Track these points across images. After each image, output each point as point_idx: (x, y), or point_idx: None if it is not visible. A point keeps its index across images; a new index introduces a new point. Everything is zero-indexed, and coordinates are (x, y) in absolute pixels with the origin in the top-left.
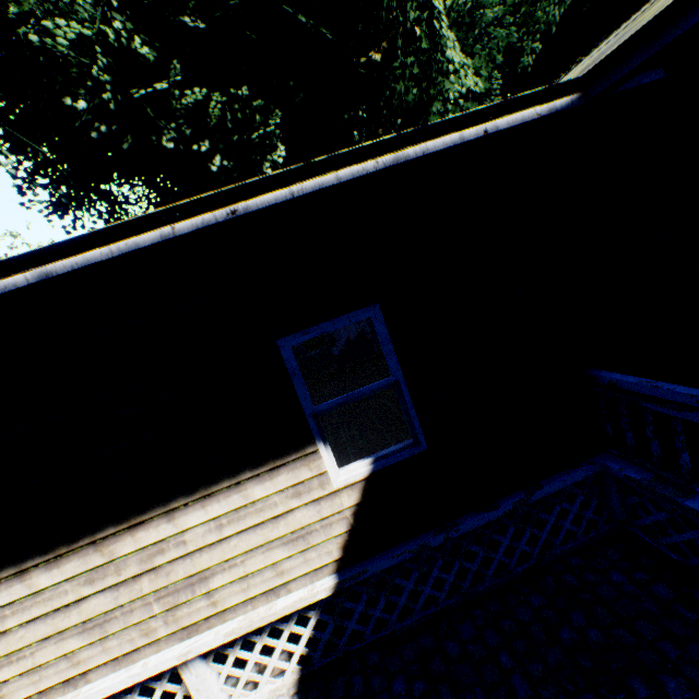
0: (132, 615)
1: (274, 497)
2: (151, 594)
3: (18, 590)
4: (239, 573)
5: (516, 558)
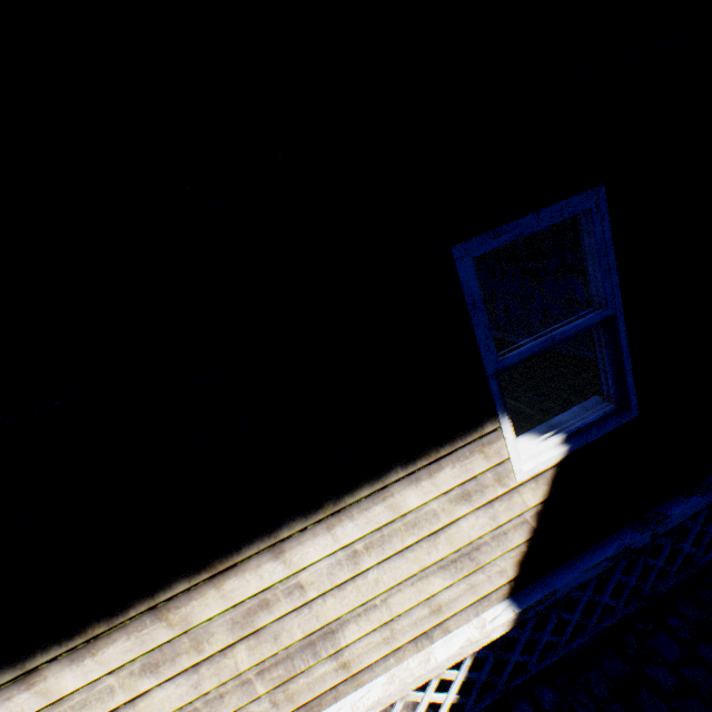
0: (222, 704)
1: (433, 504)
2: (250, 670)
3: (22, 703)
4: (380, 619)
5: (703, 547)
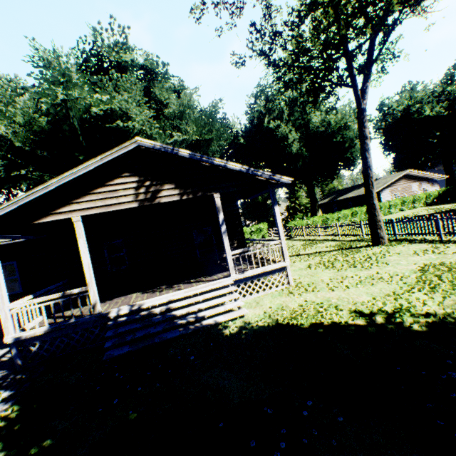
0: None
1: None
2: None
3: None
4: None
5: None
